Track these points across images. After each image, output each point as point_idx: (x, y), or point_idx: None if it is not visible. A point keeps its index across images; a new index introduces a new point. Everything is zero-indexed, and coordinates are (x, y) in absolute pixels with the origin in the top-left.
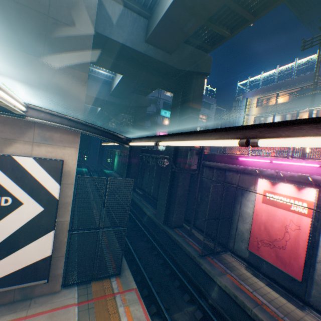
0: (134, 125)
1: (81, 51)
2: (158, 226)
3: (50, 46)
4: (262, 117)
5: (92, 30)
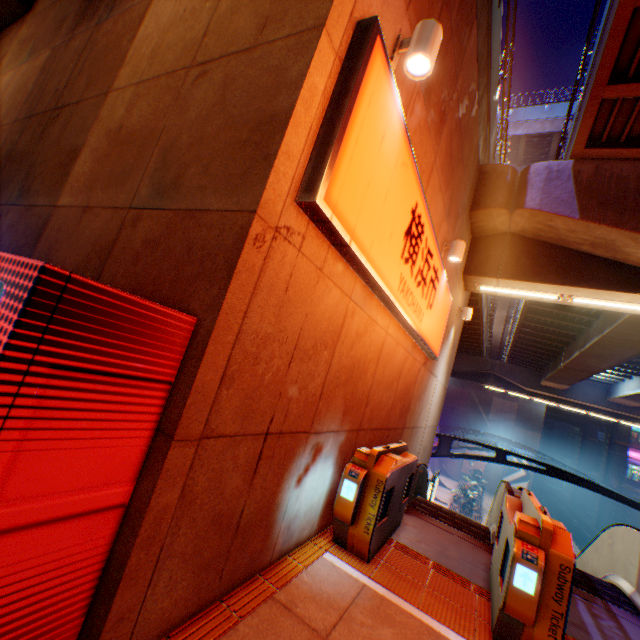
0: (581, 438)
1: (537, 426)
2: (590, 529)
3: (528, 426)
4: None
5: (541, 420)
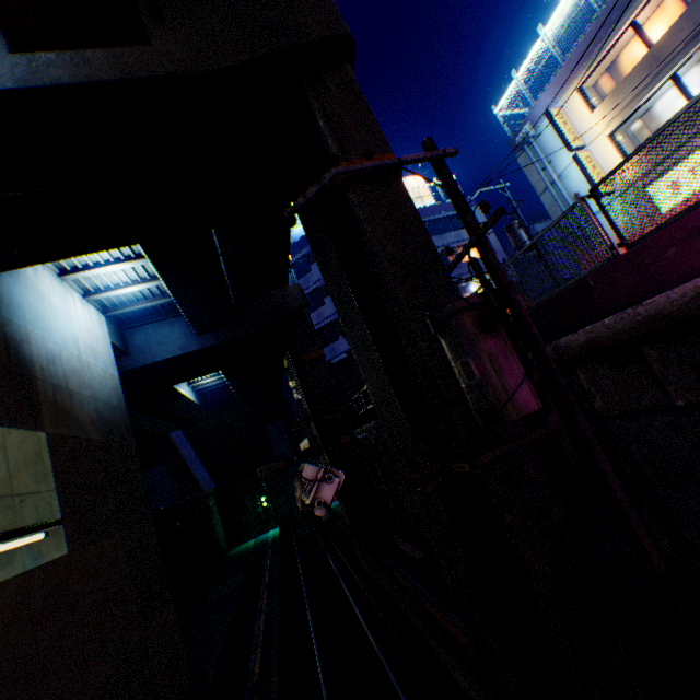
0: (298, 369)
1: None
2: None
3: None
4: (635, 119)
5: None
